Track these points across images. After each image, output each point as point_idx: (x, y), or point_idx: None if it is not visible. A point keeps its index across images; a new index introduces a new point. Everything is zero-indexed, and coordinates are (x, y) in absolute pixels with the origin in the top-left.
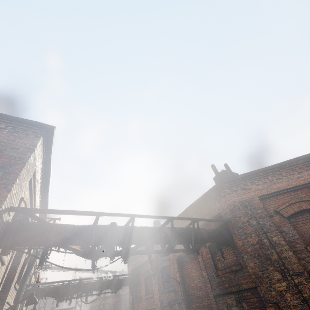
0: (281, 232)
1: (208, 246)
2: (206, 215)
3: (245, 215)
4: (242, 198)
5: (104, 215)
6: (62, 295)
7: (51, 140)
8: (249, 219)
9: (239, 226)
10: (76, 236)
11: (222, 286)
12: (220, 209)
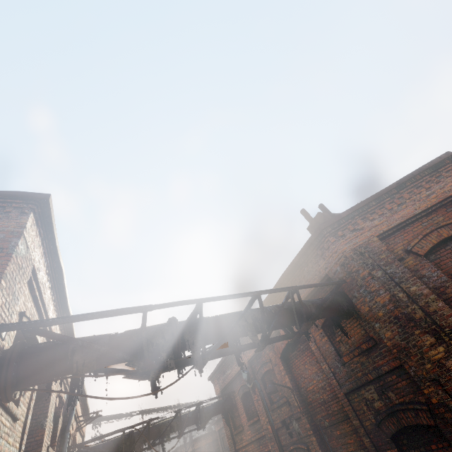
0: (420, 277)
1: (320, 326)
2: (309, 283)
3: (364, 267)
4: (355, 243)
5: (153, 308)
6: (125, 450)
7: (49, 217)
8: (371, 271)
9: (358, 285)
10: (117, 349)
11: (353, 377)
12: (326, 268)
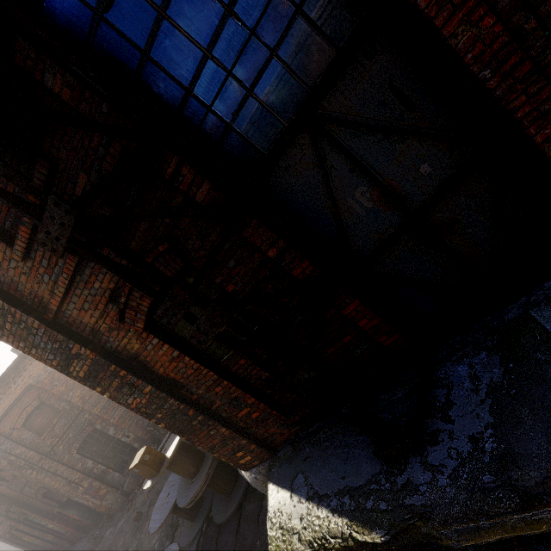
0: (22, 441)
1: None
2: None
3: None
4: None
5: None
6: None
7: None
8: None
9: None
10: None
11: (18, 487)
12: None
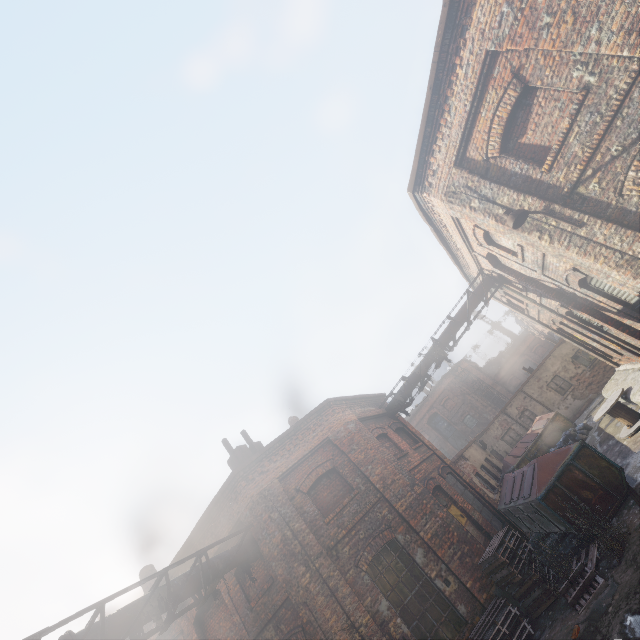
0: (303, 513)
1: (234, 573)
2: (224, 528)
3: (267, 510)
4: (261, 487)
5: (50, 631)
6: None
7: None
8: (271, 513)
9: (262, 528)
10: None
11: (258, 621)
12: (239, 512)
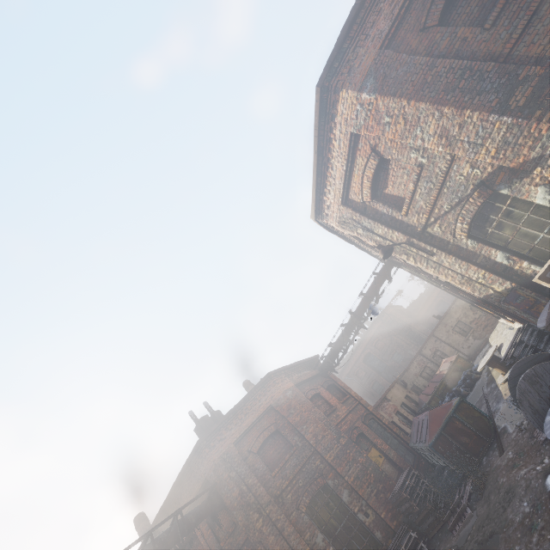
0: (255, 470)
1: (206, 521)
2: (195, 486)
3: (226, 470)
4: (221, 452)
5: None
6: None
7: None
8: (230, 473)
9: (224, 485)
10: None
11: None
12: (205, 473)
